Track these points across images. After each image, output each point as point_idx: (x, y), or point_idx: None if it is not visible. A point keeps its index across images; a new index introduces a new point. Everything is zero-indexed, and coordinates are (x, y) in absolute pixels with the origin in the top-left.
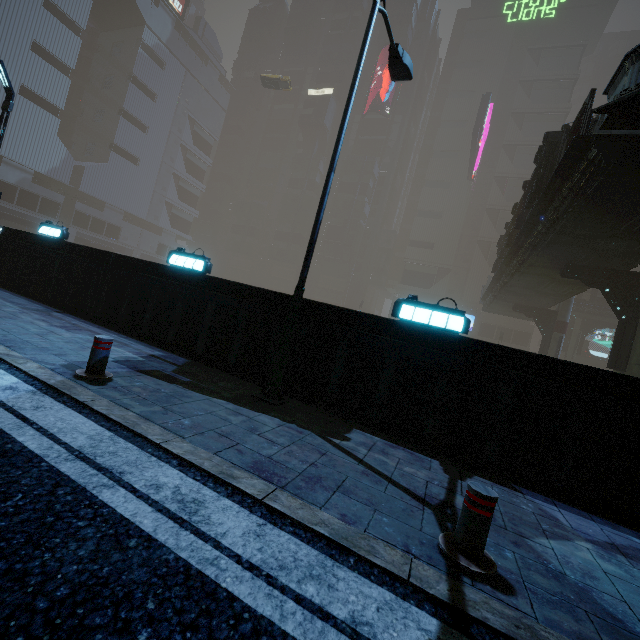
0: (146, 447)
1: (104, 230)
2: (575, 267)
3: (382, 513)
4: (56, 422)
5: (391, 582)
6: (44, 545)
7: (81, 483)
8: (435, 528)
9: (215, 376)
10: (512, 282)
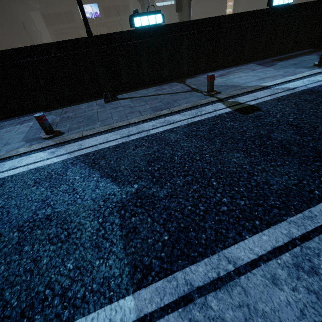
0: (128, 127)
1: None
2: None
3: (189, 98)
4: (97, 141)
5: (208, 104)
6: (168, 139)
7: (144, 136)
8: (199, 93)
9: (72, 107)
10: None
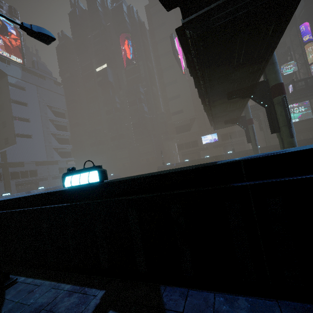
0: None
1: (28, 175)
2: (232, 92)
3: None
4: None
5: None
6: None
7: None
8: None
9: None
10: (214, 112)
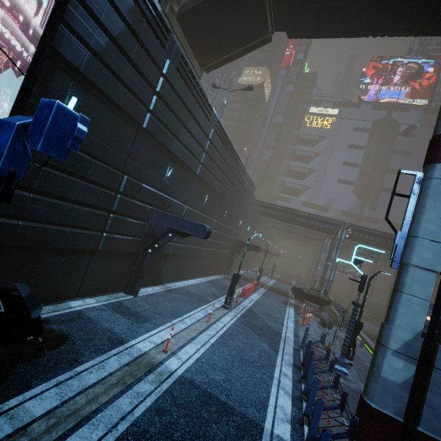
0: None
1: None
2: None
3: None
4: None
5: None
6: None
7: None
8: None
9: None
10: None
